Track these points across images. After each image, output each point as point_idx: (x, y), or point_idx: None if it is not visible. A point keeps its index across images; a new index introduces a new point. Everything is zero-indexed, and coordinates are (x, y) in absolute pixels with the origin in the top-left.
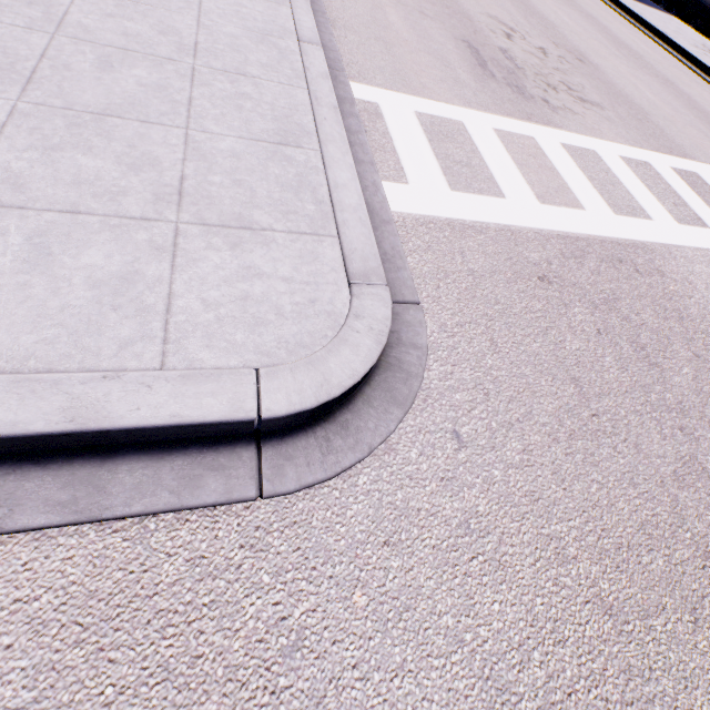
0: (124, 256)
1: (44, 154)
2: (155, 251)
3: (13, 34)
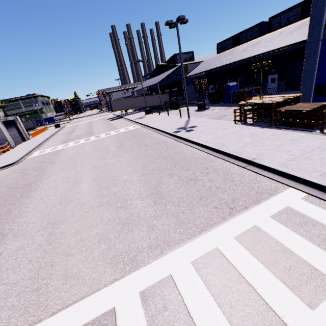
0: None
1: None
2: None
3: None
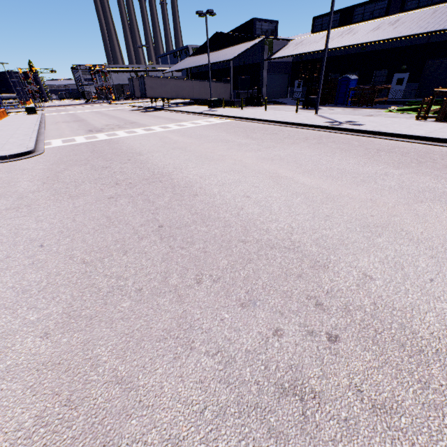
0: None
1: None
2: None
3: None
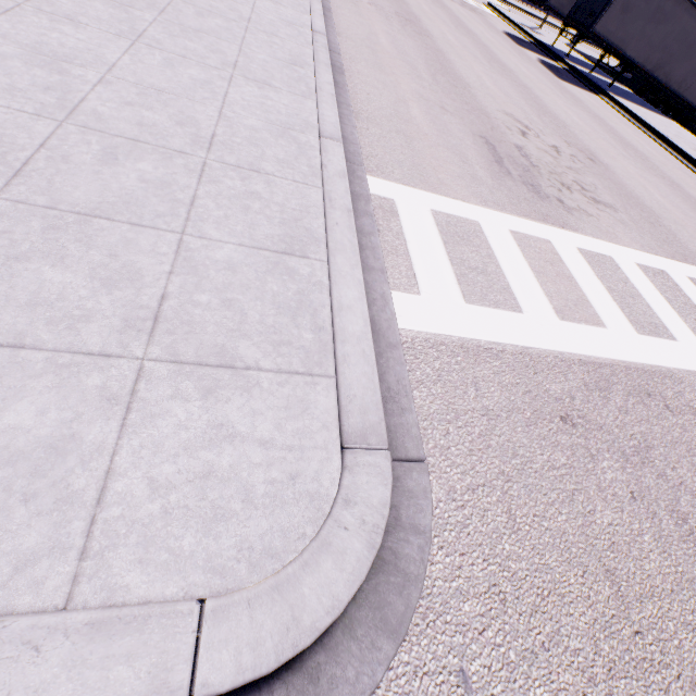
0: (63, 412)
1: (5, 265)
2: (106, 402)
3: (17, 121)
